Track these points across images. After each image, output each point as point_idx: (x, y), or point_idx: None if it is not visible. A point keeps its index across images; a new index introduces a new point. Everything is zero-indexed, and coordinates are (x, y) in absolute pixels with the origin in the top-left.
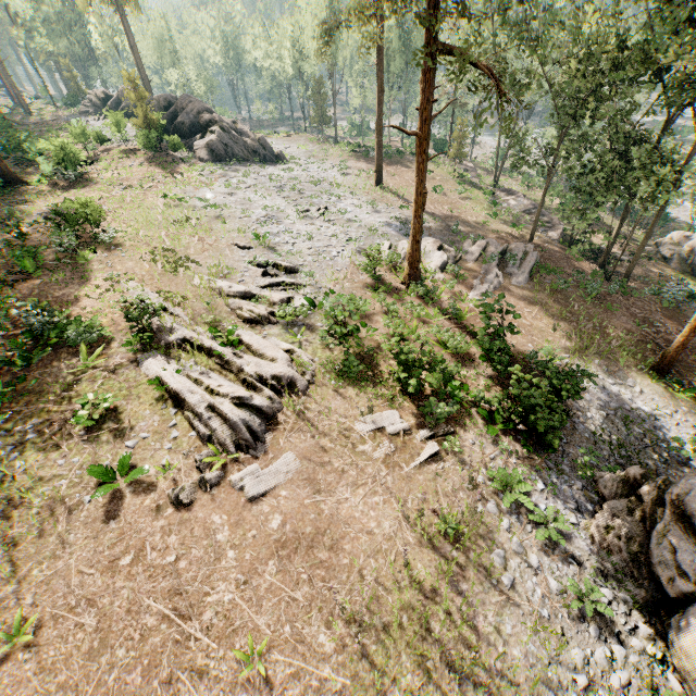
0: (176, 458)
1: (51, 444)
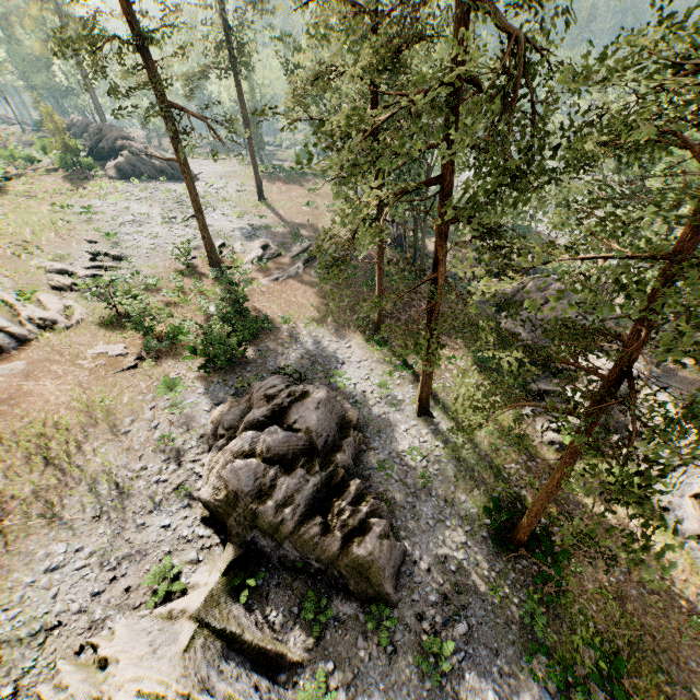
0: None
1: None
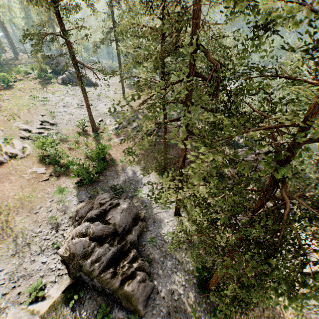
0: None
1: None
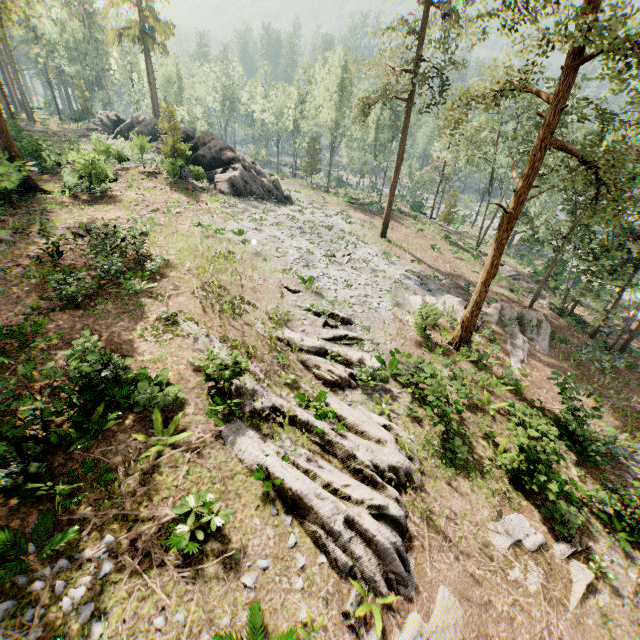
0: (315, 606)
1: (139, 584)
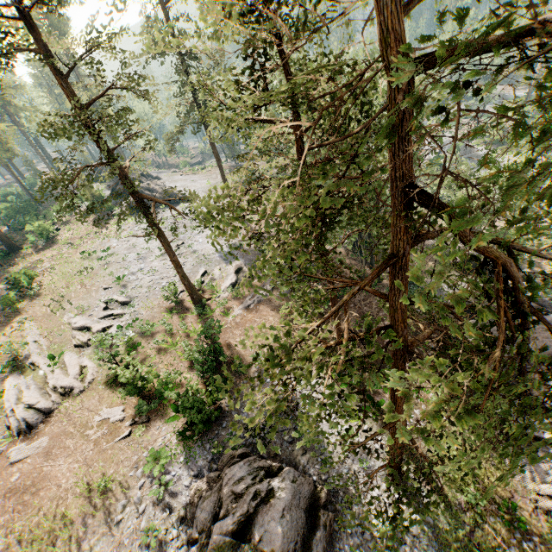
0: None
1: None
